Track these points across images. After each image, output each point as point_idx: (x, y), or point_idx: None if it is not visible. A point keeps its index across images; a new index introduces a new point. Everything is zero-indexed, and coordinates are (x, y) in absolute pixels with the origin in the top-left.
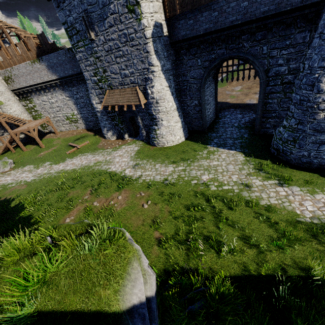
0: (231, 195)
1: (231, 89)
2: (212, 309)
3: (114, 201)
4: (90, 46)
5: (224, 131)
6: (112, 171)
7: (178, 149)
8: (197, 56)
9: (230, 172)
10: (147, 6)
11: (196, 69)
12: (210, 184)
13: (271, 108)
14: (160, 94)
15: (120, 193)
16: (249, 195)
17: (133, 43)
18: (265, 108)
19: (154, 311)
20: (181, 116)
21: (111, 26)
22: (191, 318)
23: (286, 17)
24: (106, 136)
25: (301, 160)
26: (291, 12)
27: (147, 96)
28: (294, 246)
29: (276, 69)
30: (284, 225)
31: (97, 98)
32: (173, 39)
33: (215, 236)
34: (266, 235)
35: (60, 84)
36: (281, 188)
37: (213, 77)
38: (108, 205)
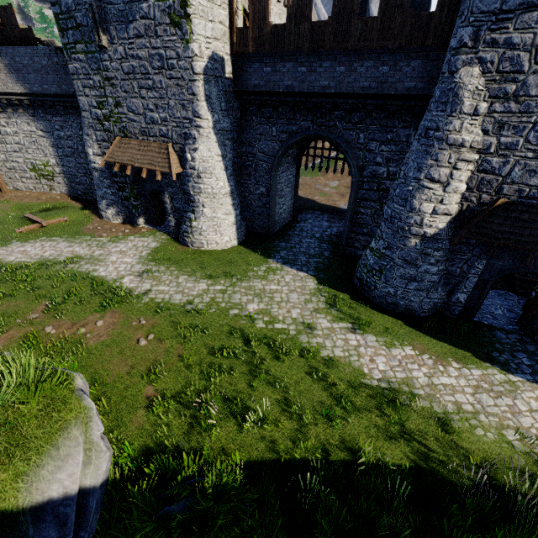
0: (283, 338)
1: (324, 183)
2: (202, 510)
3: (86, 328)
4: (98, 57)
5: (298, 241)
6: (99, 276)
7: (223, 256)
8: (273, 121)
9: (291, 304)
10: (202, 25)
11: (268, 140)
12: (257, 317)
13: (363, 221)
14: (206, 165)
15: (103, 315)
16: (309, 341)
17: (173, 74)
18: (356, 219)
19: (91, 511)
20: (236, 206)
21: (140, 36)
22: (162, 525)
23: (389, 102)
24: (104, 214)
25: (386, 299)
26: (395, 99)
27: (185, 162)
28: (349, 418)
29: (373, 169)
30: (343, 387)
31: (97, 145)
32: (240, 86)
33: (242, 399)
34: (316, 401)
35: (30, 104)
36: (352, 335)
37: (294, 159)
38: (74, 334)
